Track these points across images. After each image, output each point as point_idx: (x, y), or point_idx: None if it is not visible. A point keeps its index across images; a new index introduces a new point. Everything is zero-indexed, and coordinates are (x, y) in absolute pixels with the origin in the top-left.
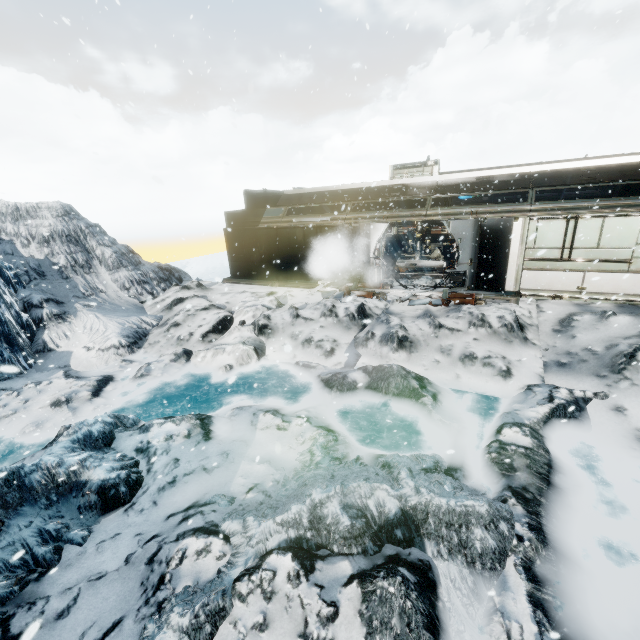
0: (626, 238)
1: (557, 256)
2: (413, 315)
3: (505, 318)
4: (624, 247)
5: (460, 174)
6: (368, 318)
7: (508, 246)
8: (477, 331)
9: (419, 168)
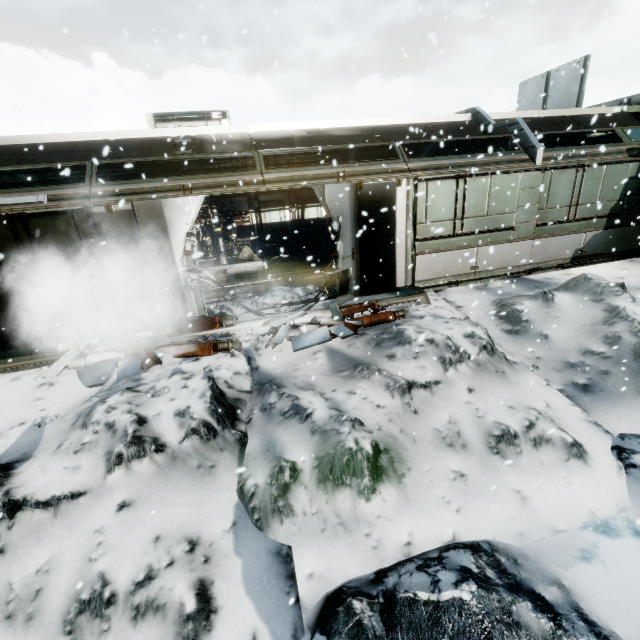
0: (509, 201)
1: (450, 231)
2: (321, 370)
3: (479, 335)
4: (508, 212)
5: (280, 125)
6: (238, 411)
7: (394, 223)
8: (459, 372)
9: (199, 122)
